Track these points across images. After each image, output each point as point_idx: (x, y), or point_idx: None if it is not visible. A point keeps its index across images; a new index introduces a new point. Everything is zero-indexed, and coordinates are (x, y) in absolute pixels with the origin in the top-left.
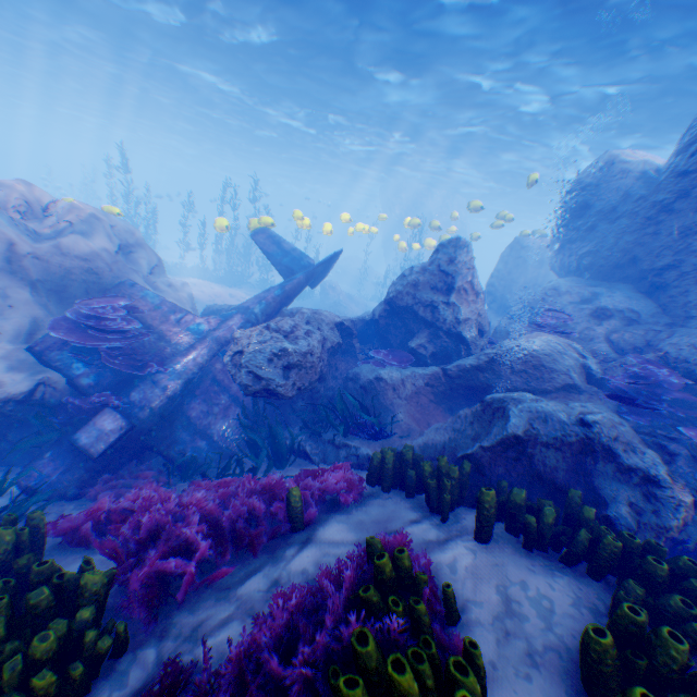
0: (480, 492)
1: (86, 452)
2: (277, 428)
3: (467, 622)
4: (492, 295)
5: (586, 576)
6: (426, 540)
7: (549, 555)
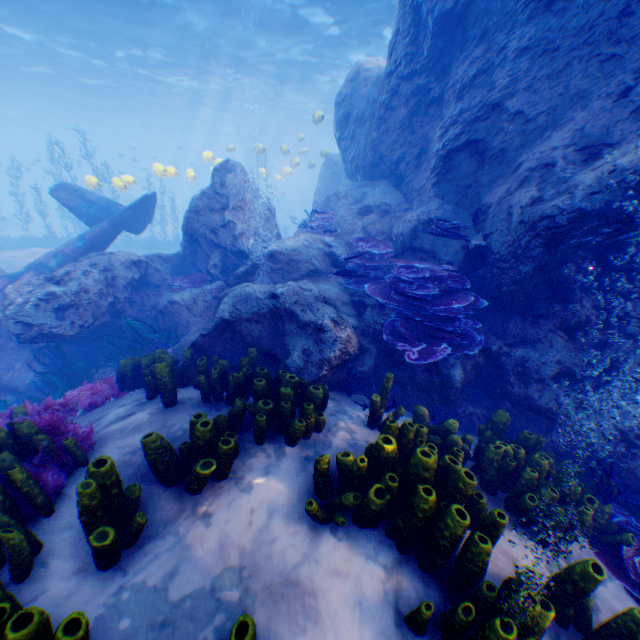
0: (155, 367)
1: None
2: (75, 367)
3: None
4: None
5: None
6: (120, 416)
7: (222, 401)
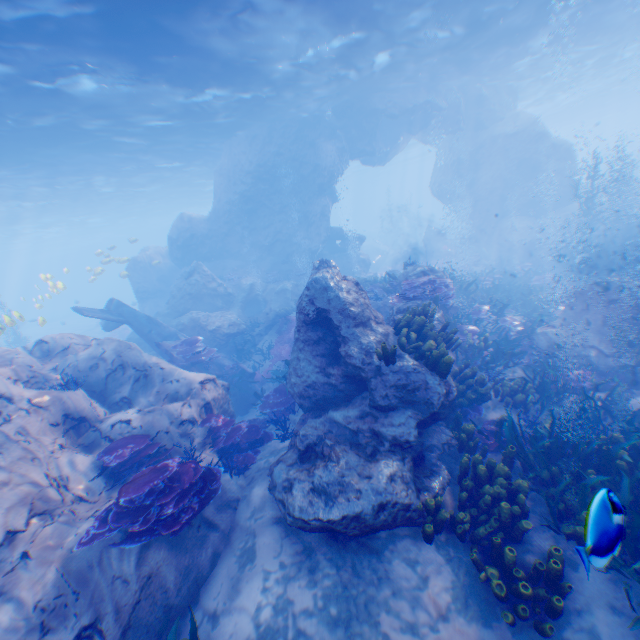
0: None
1: (255, 372)
2: (248, 343)
3: None
4: (149, 292)
5: None
6: None
7: None
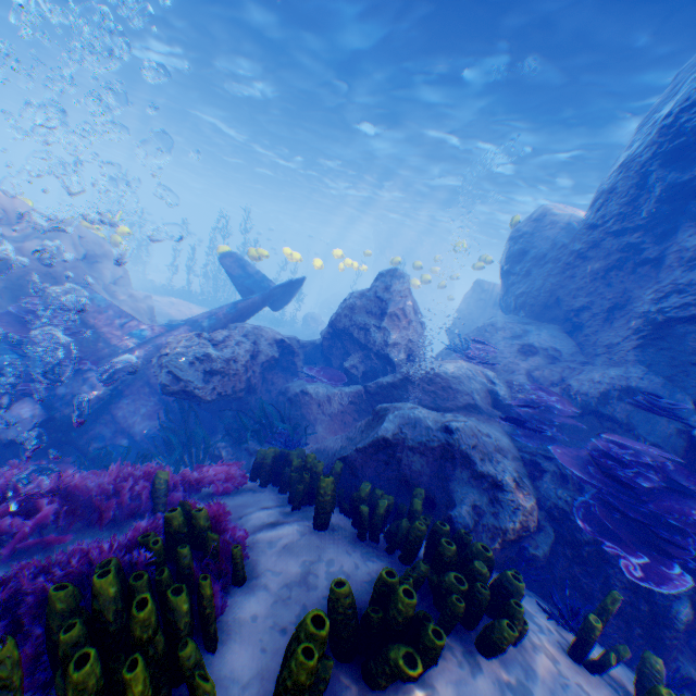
0: (319, 479)
1: None
2: (196, 431)
3: (256, 585)
4: (453, 332)
5: (402, 563)
6: (265, 522)
7: (378, 545)
